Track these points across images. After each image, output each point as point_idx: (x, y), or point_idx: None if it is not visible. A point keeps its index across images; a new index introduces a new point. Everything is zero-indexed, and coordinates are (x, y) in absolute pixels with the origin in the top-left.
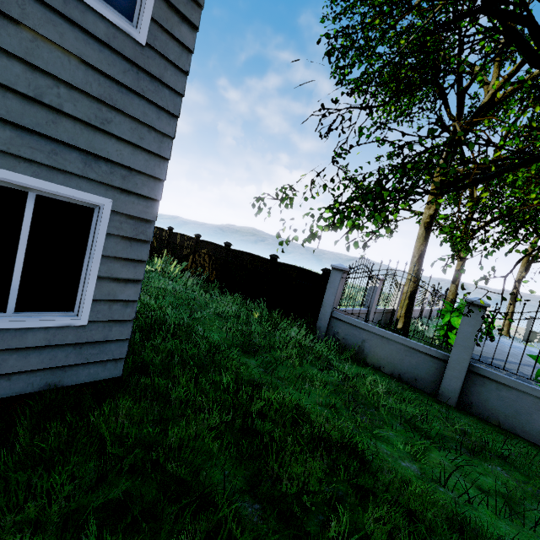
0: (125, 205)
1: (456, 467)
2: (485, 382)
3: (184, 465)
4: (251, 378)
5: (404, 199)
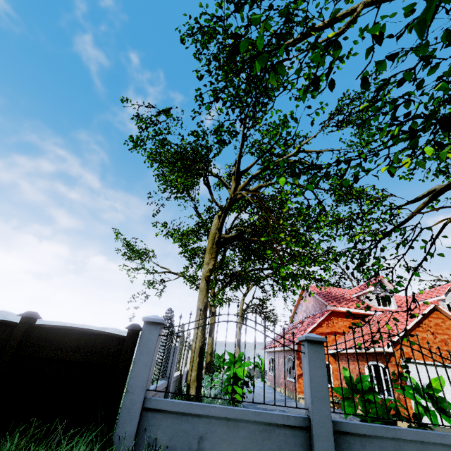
0: None
1: None
2: (350, 441)
3: None
4: None
5: None
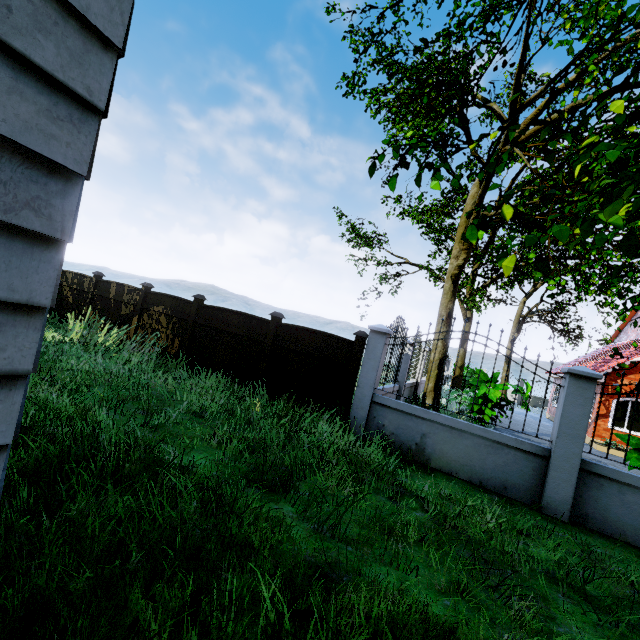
0: None
1: None
2: (603, 484)
3: None
4: (301, 557)
5: None
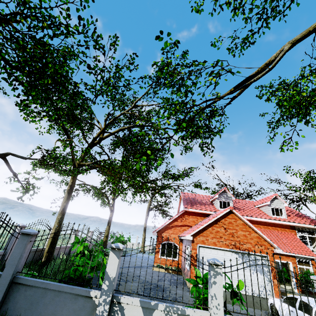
0: None
1: None
2: (20, 288)
3: None
4: None
5: None
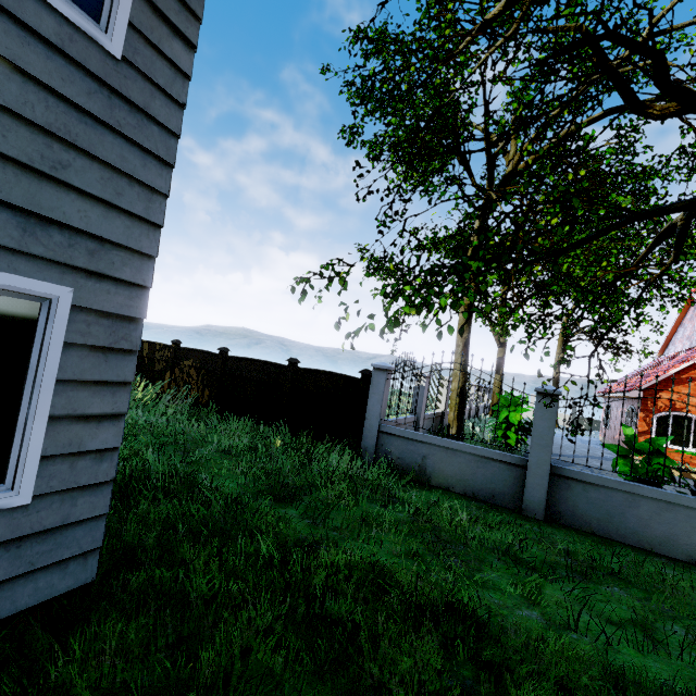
0: (94, 296)
1: (577, 600)
2: (571, 485)
3: None
4: (296, 537)
5: (497, 269)
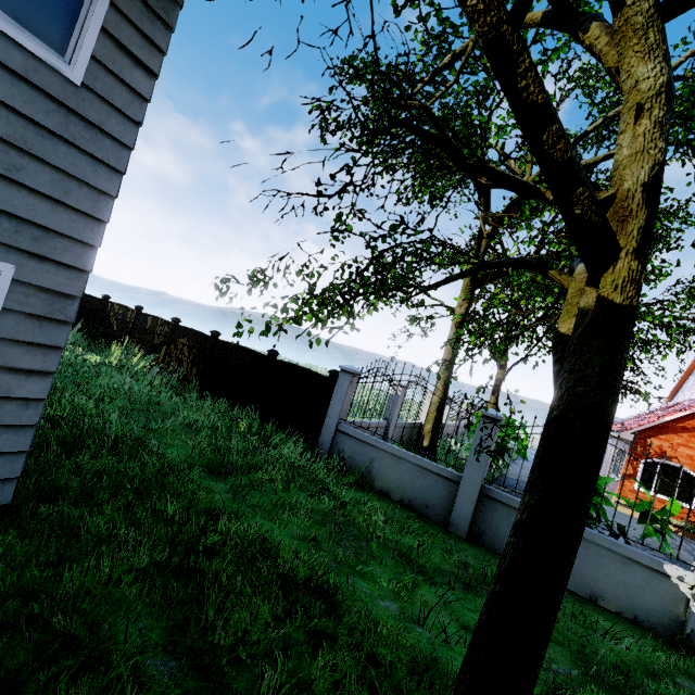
0: (35, 274)
1: (445, 603)
2: (497, 506)
3: (75, 616)
4: (212, 506)
5: (375, 295)
